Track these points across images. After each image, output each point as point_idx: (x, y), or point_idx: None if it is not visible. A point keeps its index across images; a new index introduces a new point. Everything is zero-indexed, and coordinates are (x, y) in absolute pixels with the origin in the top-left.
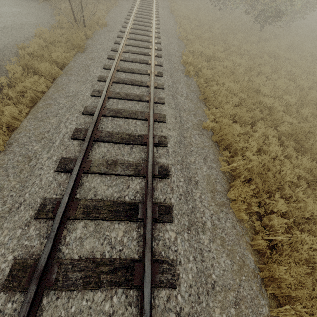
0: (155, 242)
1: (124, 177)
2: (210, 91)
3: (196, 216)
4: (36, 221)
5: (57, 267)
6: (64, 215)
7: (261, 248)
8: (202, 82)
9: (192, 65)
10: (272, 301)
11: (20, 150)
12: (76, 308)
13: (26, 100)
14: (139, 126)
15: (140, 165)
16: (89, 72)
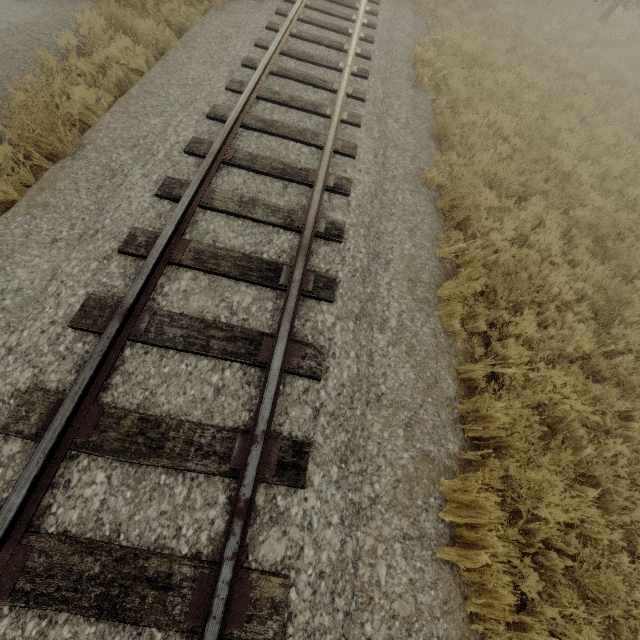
0: (300, 322)
1: (265, 226)
2: (455, 124)
3: (375, 307)
4: (121, 256)
5: (149, 316)
6: (164, 255)
7: (473, 381)
8: (444, 105)
9: (432, 69)
10: (468, 449)
11: (98, 157)
12: (171, 370)
13: (109, 82)
14: (306, 155)
15: (296, 213)
16: (228, 48)
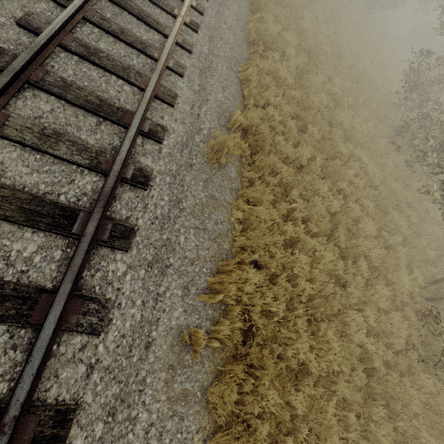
0: None
1: None
2: None
3: (222, 17)
4: None
5: None
6: None
7: None
8: None
9: None
10: None
11: None
12: None
13: None
14: None
15: None
16: None
